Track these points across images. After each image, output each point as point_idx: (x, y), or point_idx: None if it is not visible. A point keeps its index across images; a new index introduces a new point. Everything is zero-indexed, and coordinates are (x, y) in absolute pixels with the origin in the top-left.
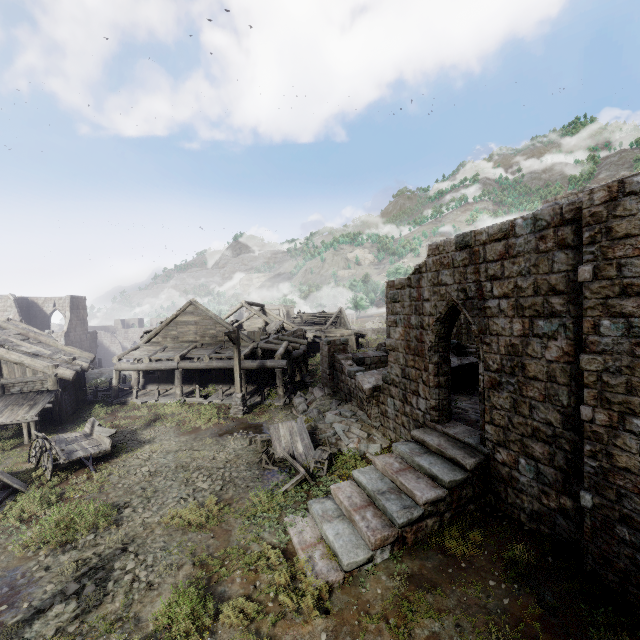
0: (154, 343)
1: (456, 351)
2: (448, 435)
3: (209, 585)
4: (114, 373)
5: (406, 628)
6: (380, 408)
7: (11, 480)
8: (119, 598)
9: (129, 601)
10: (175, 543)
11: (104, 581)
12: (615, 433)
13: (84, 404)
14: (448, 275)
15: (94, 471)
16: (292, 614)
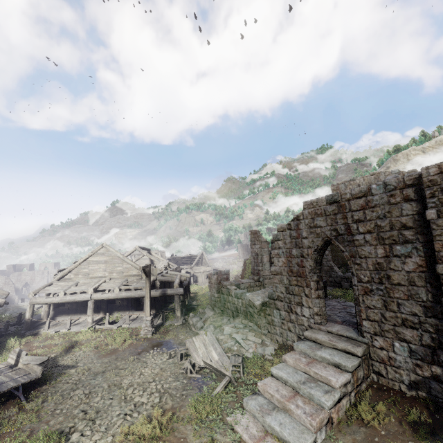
0: (66, 279)
1: None
2: (332, 332)
3: None
4: (28, 307)
5: None
6: (267, 319)
7: None
8: None
9: None
10: None
11: None
12: None
13: None
14: (322, 220)
15: (25, 401)
16: None
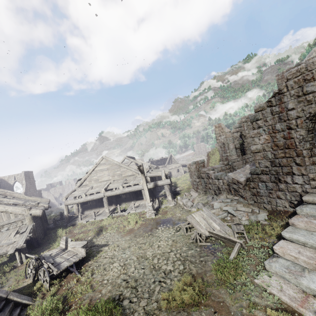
0: (84, 186)
1: None
2: None
3: None
4: (64, 207)
5: None
6: (251, 191)
7: (20, 297)
8: None
9: None
10: None
11: None
12: None
13: (49, 230)
14: (314, 85)
15: (79, 274)
16: None
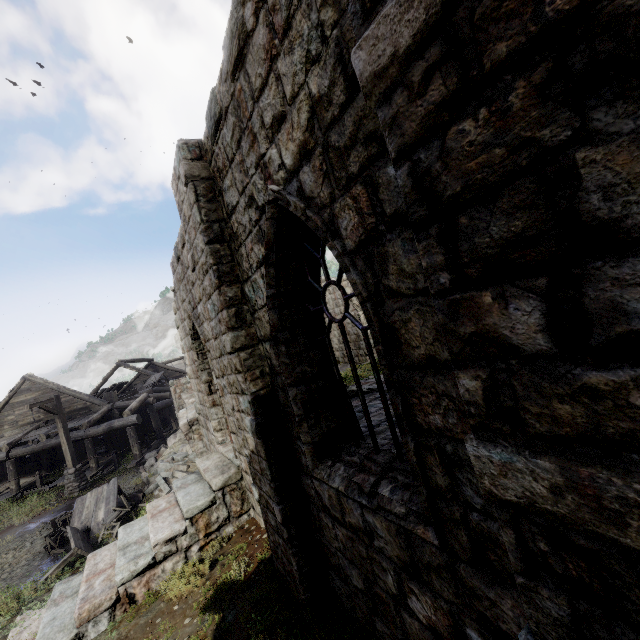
0: None
1: None
2: (223, 455)
3: None
4: None
5: None
6: (204, 441)
7: None
8: None
9: None
10: None
11: None
12: (241, 416)
13: None
14: (182, 290)
15: None
16: None
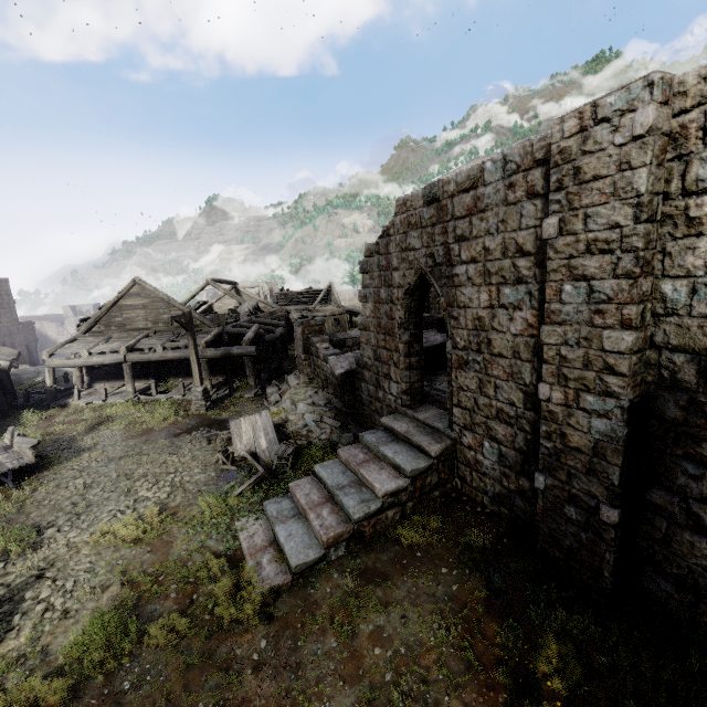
0: (95, 333)
1: (440, 327)
2: (418, 420)
3: (138, 605)
4: (46, 371)
5: (351, 625)
6: (355, 394)
7: None
8: (26, 632)
9: (38, 634)
10: (104, 563)
11: (10, 615)
12: (569, 412)
13: (12, 410)
14: (416, 237)
15: (15, 489)
16: (231, 624)
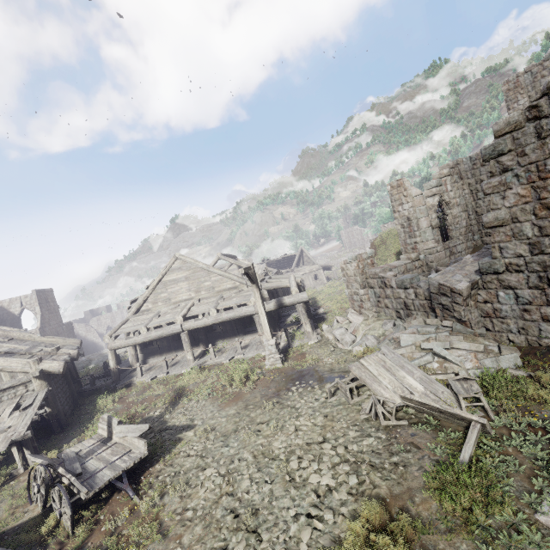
0: (144, 312)
1: None
2: None
3: None
4: (109, 354)
5: None
6: (481, 309)
7: None
8: None
9: None
10: None
11: None
12: None
13: (82, 398)
14: None
15: (135, 496)
16: None
